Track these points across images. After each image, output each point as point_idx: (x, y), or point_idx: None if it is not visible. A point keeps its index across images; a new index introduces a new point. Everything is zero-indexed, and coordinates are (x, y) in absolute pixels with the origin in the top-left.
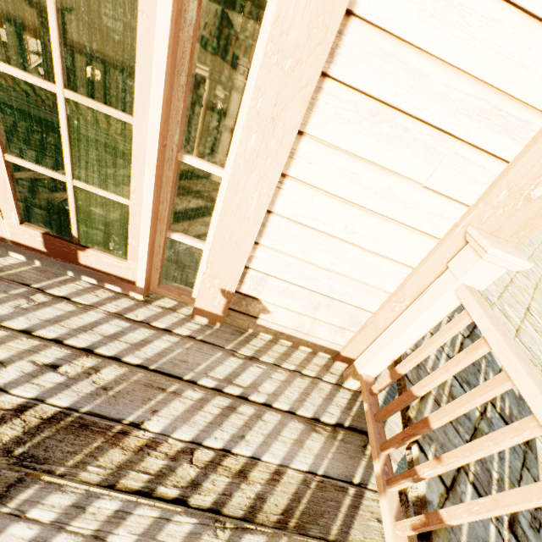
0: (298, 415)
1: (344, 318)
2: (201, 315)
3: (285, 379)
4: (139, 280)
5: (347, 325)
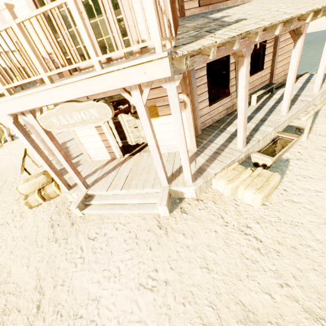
0: None
1: None
2: (137, 54)
3: None
4: (122, 53)
5: None
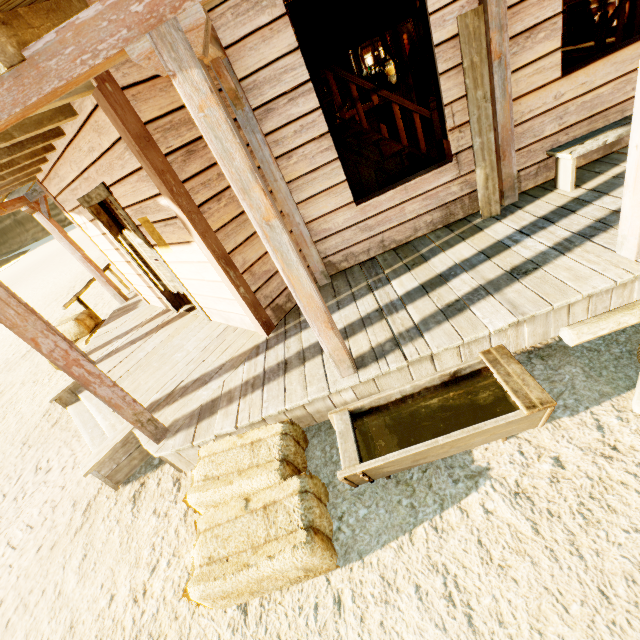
0: None
1: None
2: None
3: None
4: None
5: None
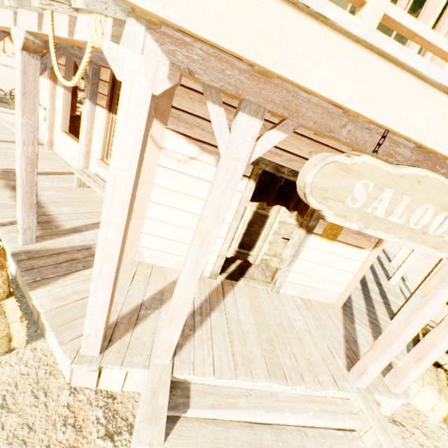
0: None
1: None
2: None
3: None
4: None
5: None
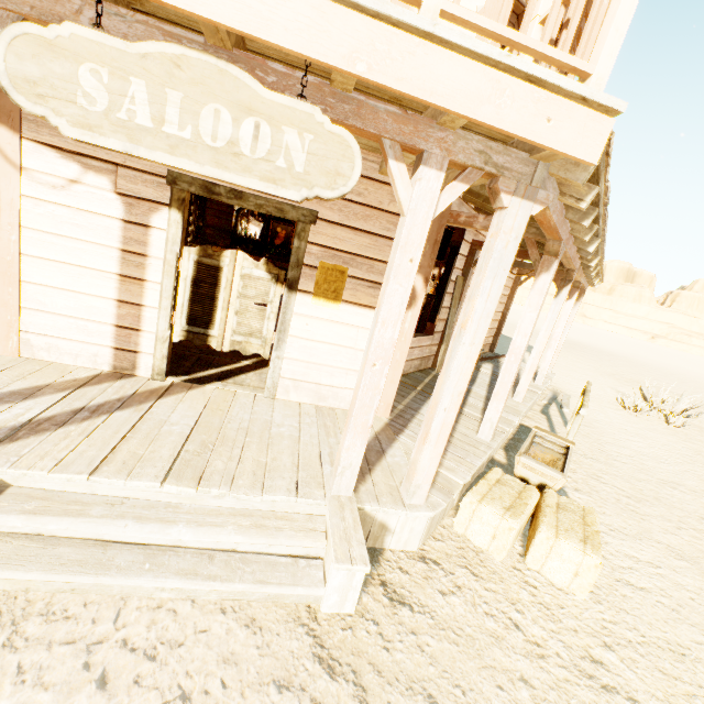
0: None
1: None
2: None
3: None
4: None
5: None
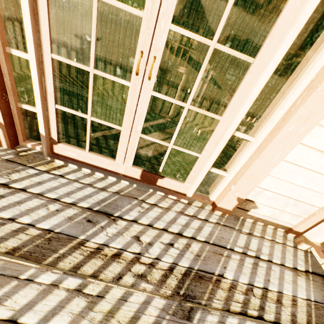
0: (286, 266)
1: (301, 210)
2: (218, 210)
3: (270, 245)
4: (189, 193)
5: (301, 214)
